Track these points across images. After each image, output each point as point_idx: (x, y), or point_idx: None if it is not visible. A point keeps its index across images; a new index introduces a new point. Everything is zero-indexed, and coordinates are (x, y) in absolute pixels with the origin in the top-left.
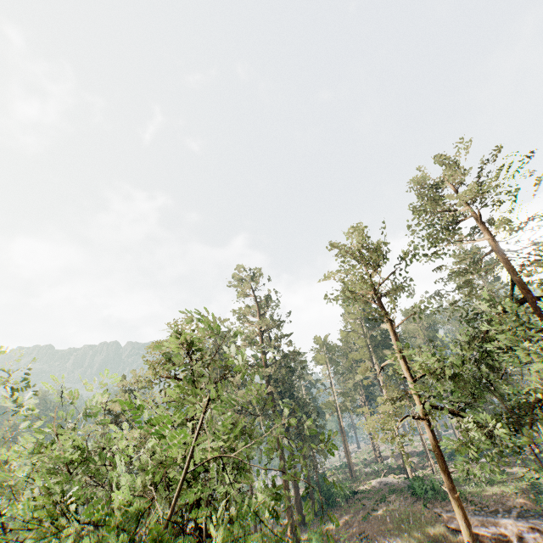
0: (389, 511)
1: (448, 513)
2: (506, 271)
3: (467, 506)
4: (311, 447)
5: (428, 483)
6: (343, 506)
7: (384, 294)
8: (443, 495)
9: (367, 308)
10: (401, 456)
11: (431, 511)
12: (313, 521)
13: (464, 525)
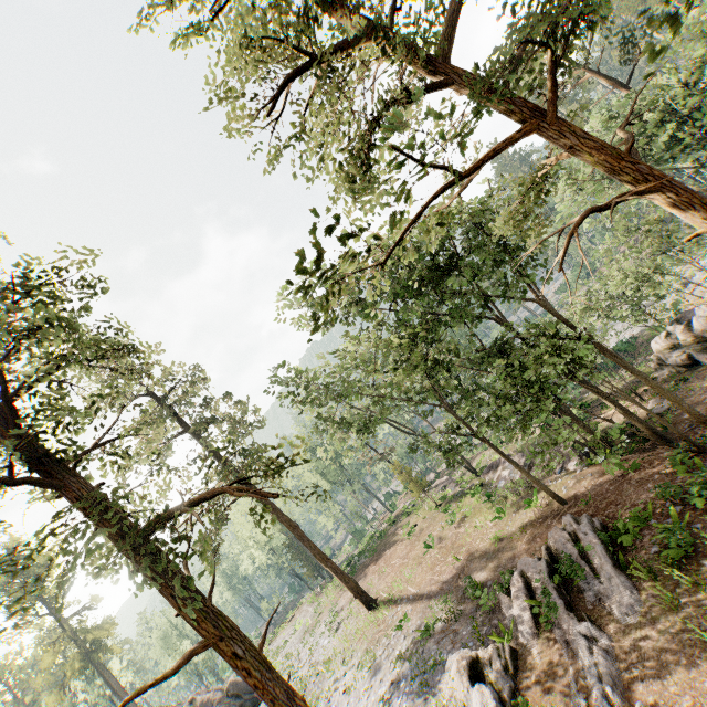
0: None
1: None
2: None
3: None
4: None
5: None
6: None
7: None
8: None
9: None
10: None
11: None
12: None
13: None
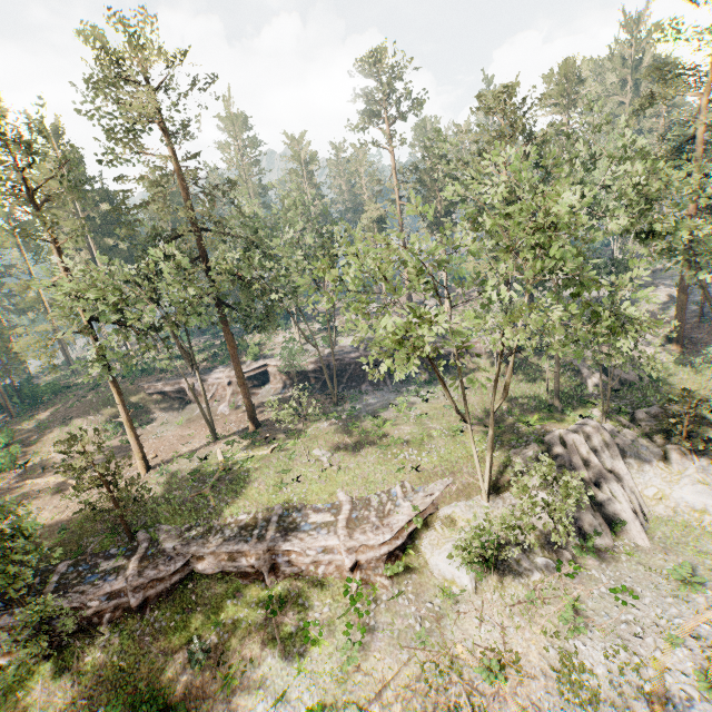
0: (98, 395)
1: (149, 384)
2: (185, 198)
3: (166, 376)
4: (0, 356)
5: (146, 364)
6: (52, 402)
7: (51, 199)
8: (151, 372)
9: (80, 176)
10: (126, 346)
11: (137, 386)
12: (11, 423)
13: (117, 397)
